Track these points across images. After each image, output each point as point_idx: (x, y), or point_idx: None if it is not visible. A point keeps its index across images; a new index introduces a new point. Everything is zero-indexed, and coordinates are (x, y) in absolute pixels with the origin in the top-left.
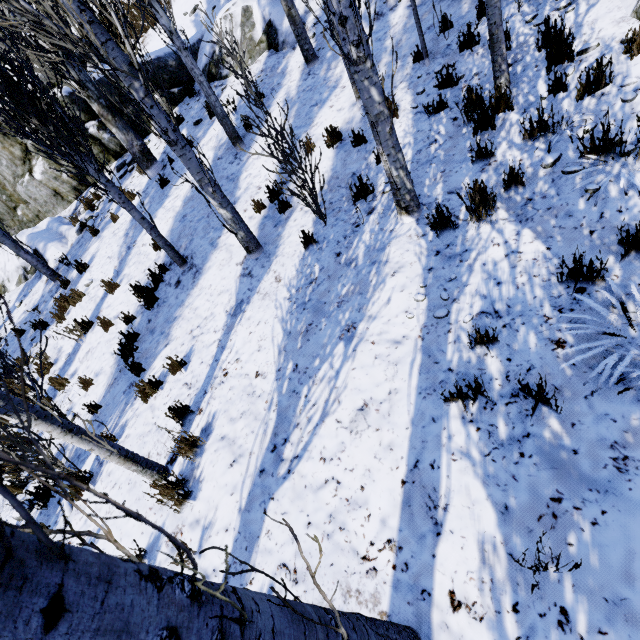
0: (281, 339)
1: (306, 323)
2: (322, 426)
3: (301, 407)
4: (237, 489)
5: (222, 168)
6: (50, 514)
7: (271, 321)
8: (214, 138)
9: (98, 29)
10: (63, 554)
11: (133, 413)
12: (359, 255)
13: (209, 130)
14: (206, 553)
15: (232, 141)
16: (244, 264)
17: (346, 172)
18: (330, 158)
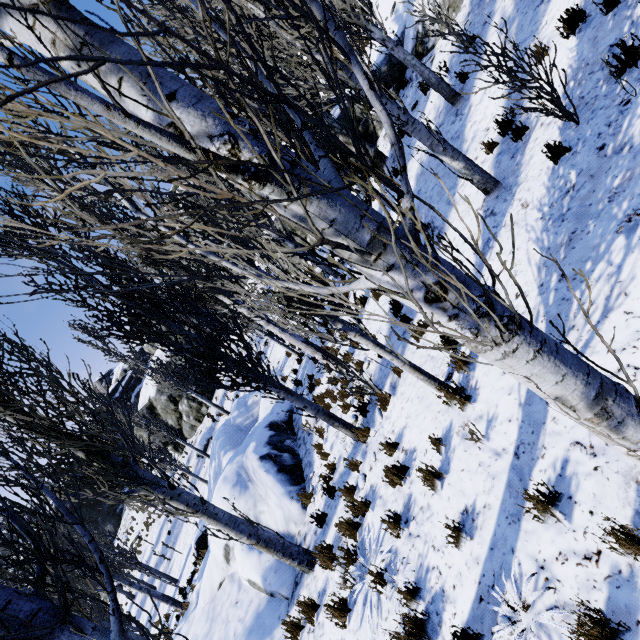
0: (538, 258)
1: (567, 233)
2: (605, 322)
3: (574, 311)
4: (514, 390)
5: (445, 133)
6: (369, 422)
7: (524, 246)
8: (432, 111)
9: (345, 70)
10: (433, 250)
11: (410, 352)
12: (634, 134)
13: (426, 106)
14: (493, 438)
15: (450, 102)
16: (484, 207)
17: (598, 51)
18: (571, 49)
